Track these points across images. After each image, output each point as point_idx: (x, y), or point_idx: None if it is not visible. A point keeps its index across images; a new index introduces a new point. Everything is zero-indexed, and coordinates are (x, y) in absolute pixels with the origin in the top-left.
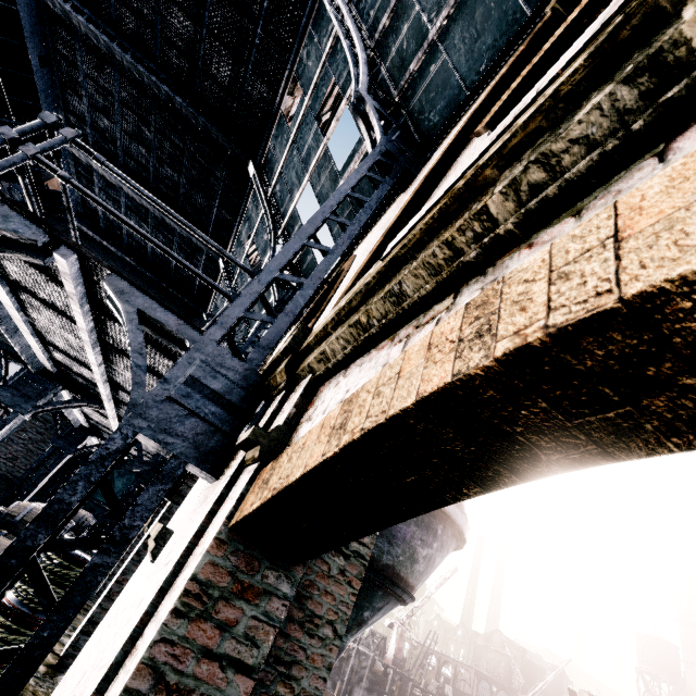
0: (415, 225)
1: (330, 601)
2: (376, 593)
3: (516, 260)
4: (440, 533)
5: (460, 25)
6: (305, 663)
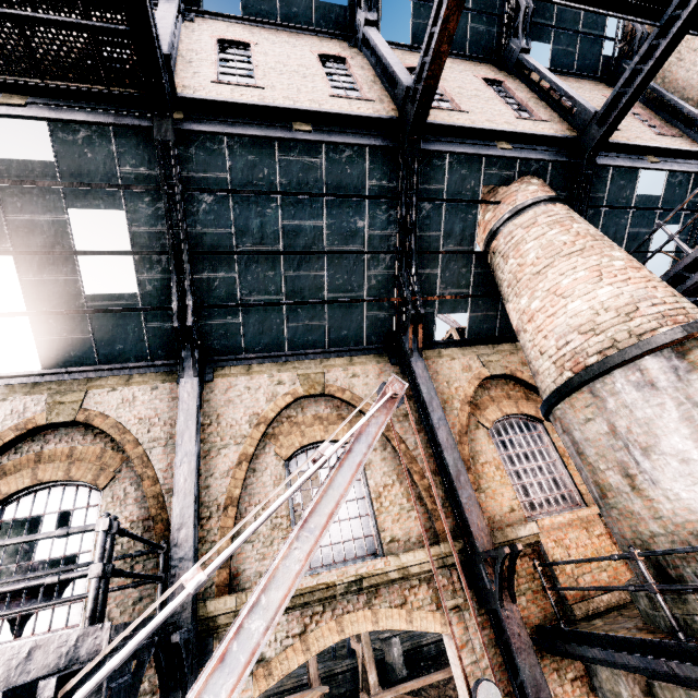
0: (315, 584)
1: None
2: None
3: (338, 605)
4: None
5: (257, 317)
6: None
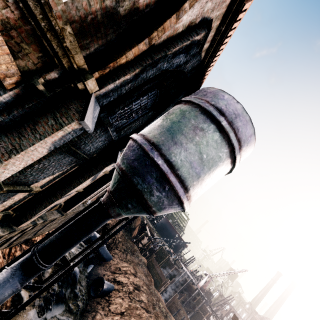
0: None
1: (43, 130)
2: (133, 199)
3: None
4: (167, 190)
5: None
6: (27, 138)
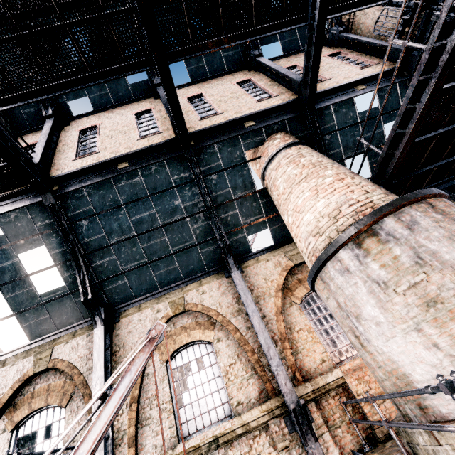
0: (187, 448)
1: None
2: None
3: None
4: None
5: (135, 275)
6: None
